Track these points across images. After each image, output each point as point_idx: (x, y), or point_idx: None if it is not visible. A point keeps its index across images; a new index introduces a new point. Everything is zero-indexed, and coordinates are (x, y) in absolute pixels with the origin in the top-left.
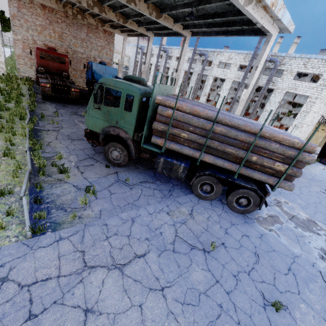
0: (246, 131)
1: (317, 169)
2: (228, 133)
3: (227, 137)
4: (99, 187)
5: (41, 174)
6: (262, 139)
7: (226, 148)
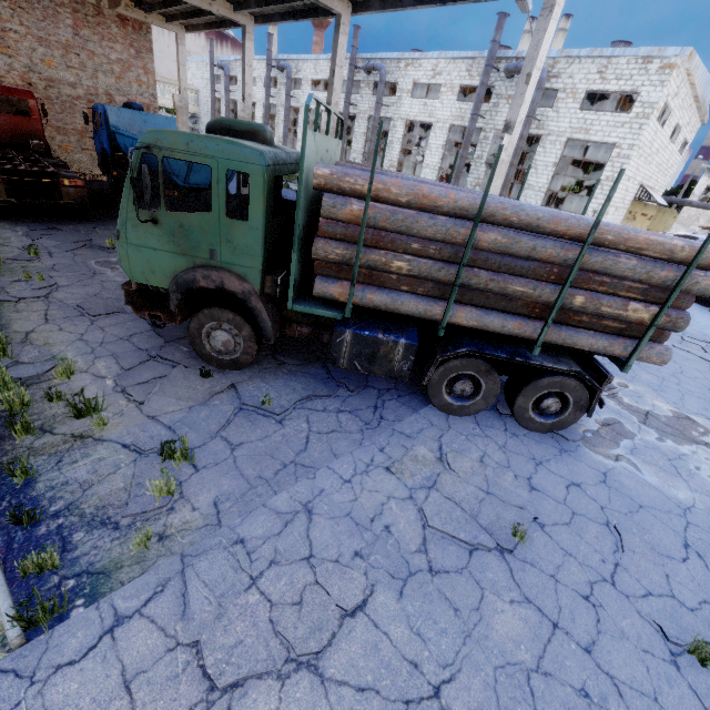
0: (558, 234)
1: None
2: (512, 245)
3: (508, 257)
4: (195, 435)
5: (20, 433)
6: (596, 249)
7: (510, 286)
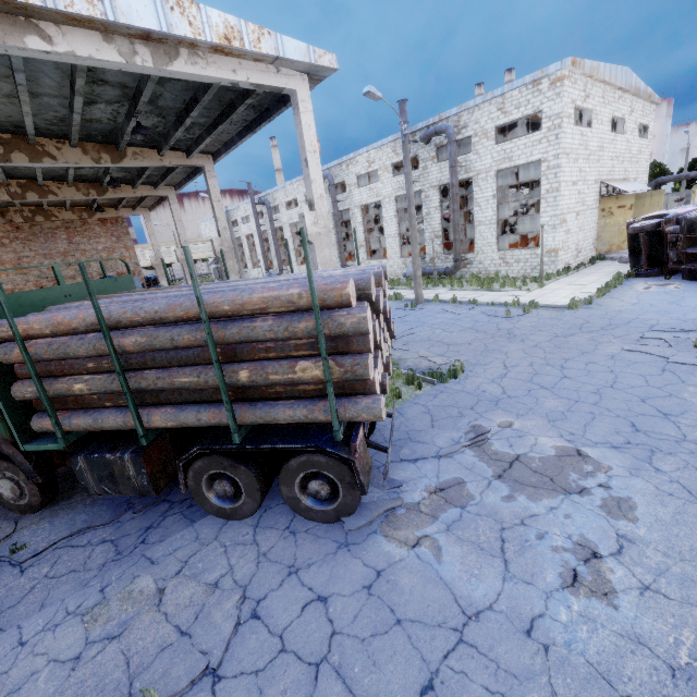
0: (184, 319)
1: (628, 295)
2: (153, 341)
3: (172, 350)
4: None
5: None
6: (233, 321)
7: (176, 379)
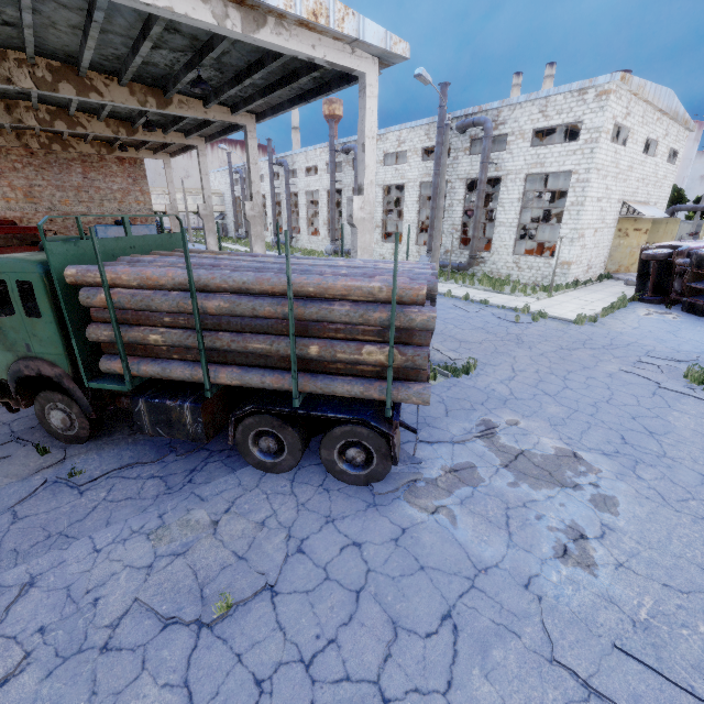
0: (268, 292)
1: (630, 318)
2: (235, 308)
3: (248, 318)
4: None
5: None
6: (312, 301)
7: (250, 344)
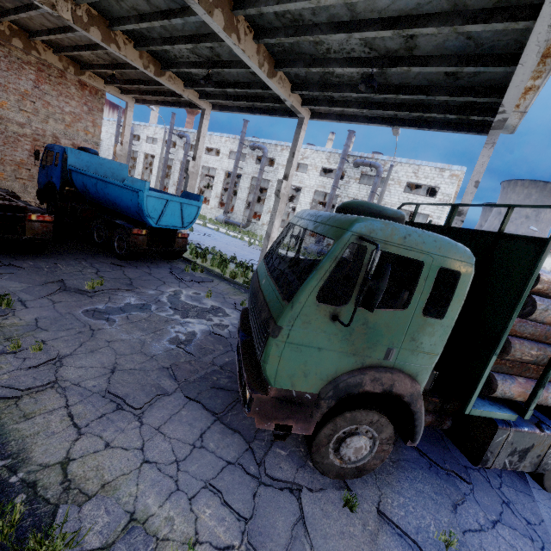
0: None
1: None
2: None
3: None
4: None
5: None
6: None
7: None
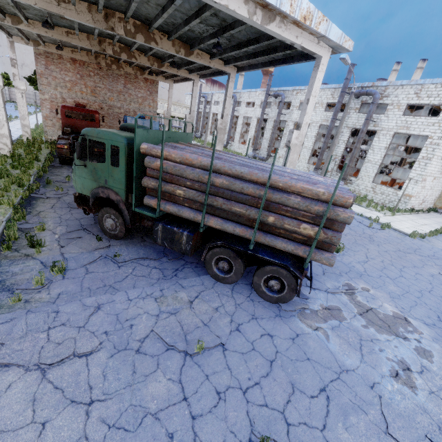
0: (254, 181)
1: None
2: (231, 185)
3: (235, 192)
4: (75, 264)
5: (5, 249)
6: (278, 191)
7: (233, 207)
